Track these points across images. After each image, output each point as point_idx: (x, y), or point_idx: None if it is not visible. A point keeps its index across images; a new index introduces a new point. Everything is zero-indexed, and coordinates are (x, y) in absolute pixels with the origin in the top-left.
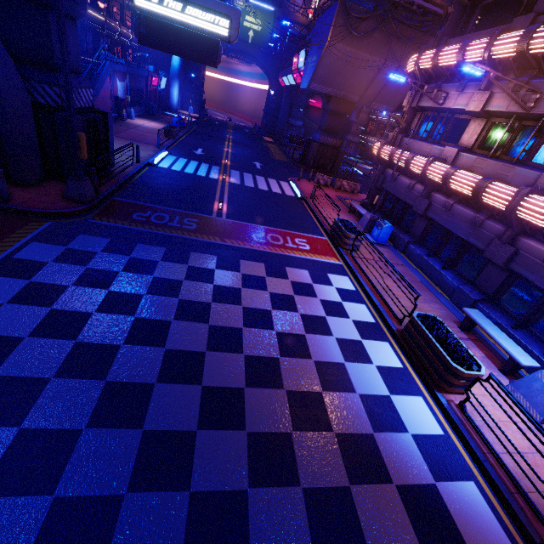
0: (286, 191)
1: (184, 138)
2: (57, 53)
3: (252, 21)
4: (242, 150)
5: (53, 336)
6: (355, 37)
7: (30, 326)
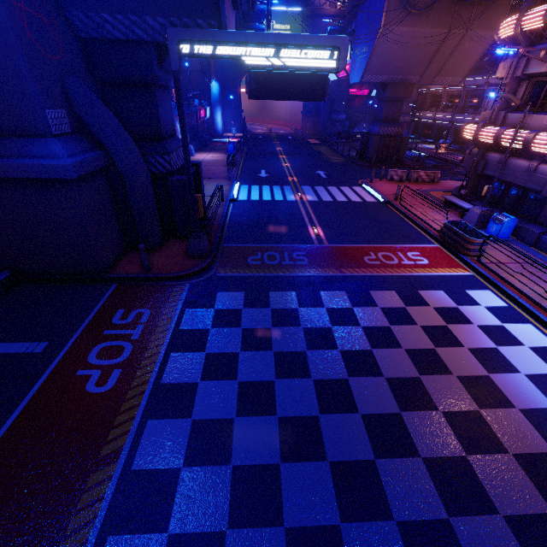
0: (365, 198)
1: (243, 162)
2: (162, 124)
3: (280, 28)
4: (299, 161)
5: (256, 413)
6: (412, 15)
7: (231, 405)
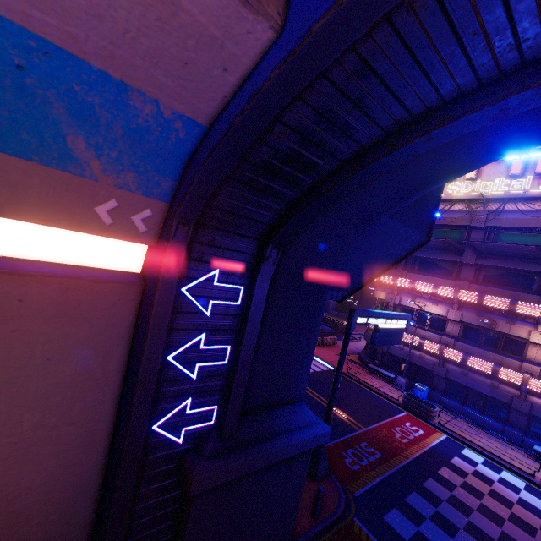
0: (319, 366)
1: None
2: None
3: None
4: None
5: None
6: None
7: None
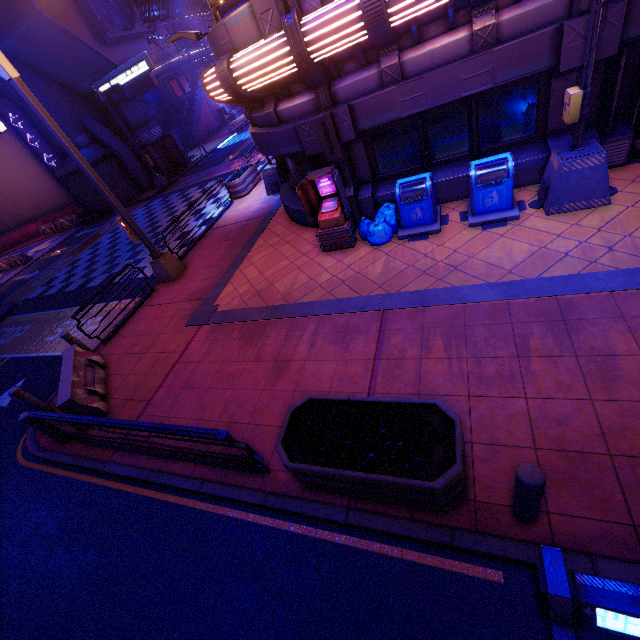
0: None
1: None
2: (131, 121)
3: None
4: None
5: None
6: None
7: None
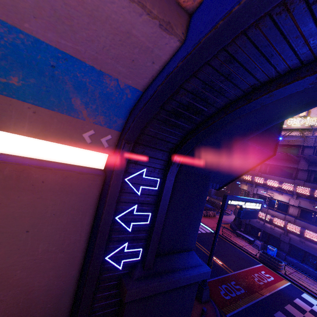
0: (204, 229)
1: None
2: None
3: None
4: None
5: None
6: None
7: None
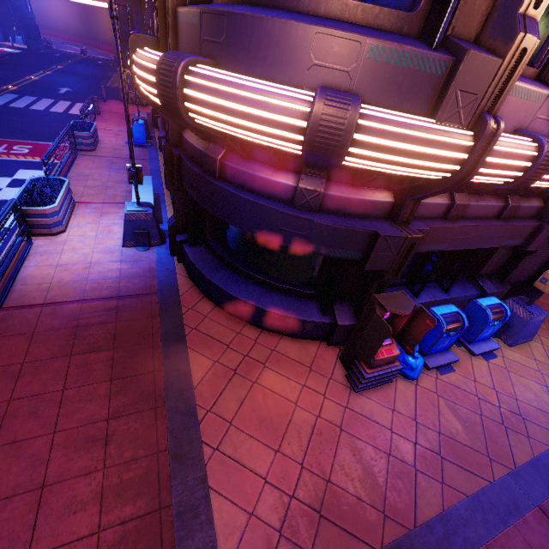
0: (71, 111)
1: None
2: None
3: None
4: (58, 78)
5: None
6: None
7: None
